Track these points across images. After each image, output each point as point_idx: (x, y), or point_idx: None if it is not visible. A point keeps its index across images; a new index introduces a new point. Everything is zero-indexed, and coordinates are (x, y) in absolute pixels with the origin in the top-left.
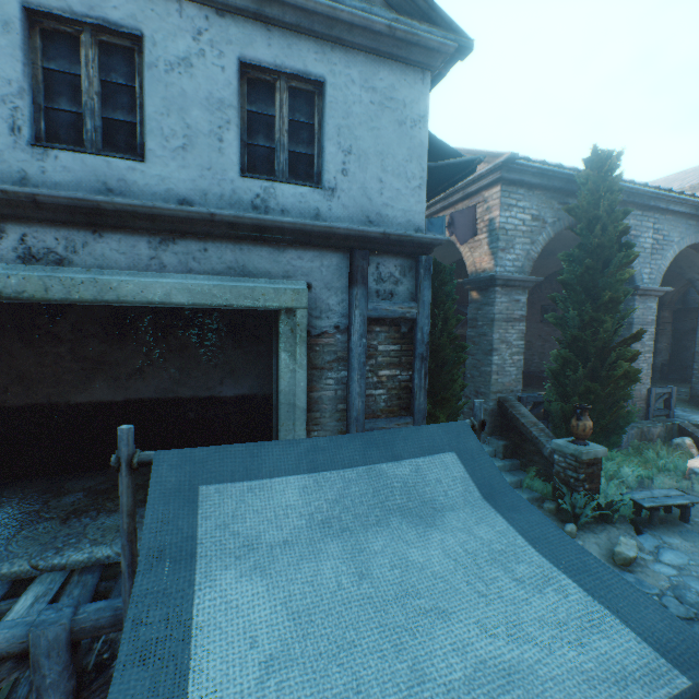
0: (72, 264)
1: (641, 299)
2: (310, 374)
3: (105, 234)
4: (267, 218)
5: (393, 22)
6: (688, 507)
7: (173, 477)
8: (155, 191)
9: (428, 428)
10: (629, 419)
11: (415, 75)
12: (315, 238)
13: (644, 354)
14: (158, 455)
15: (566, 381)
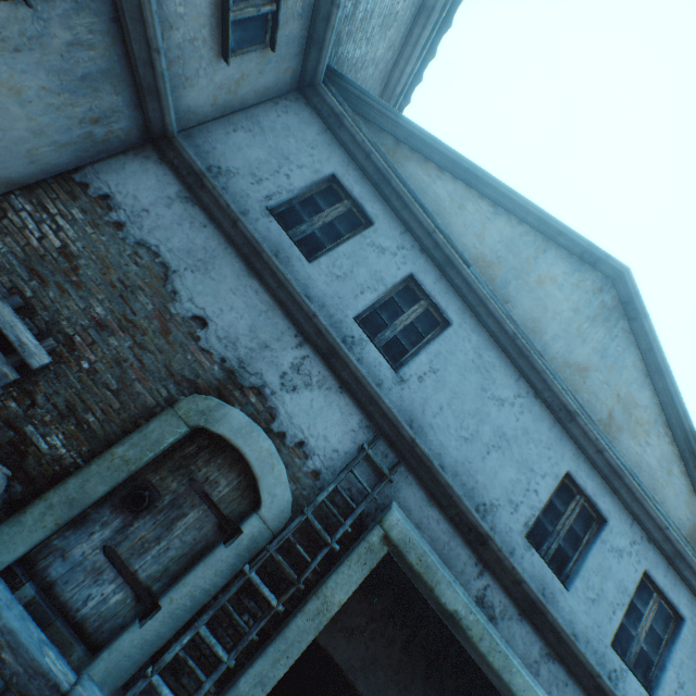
0: (495, 624)
1: None
2: None
3: (523, 619)
4: None
5: None
6: None
7: None
8: (563, 614)
9: None
10: None
11: None
12: None
13: None
14: None
15: None
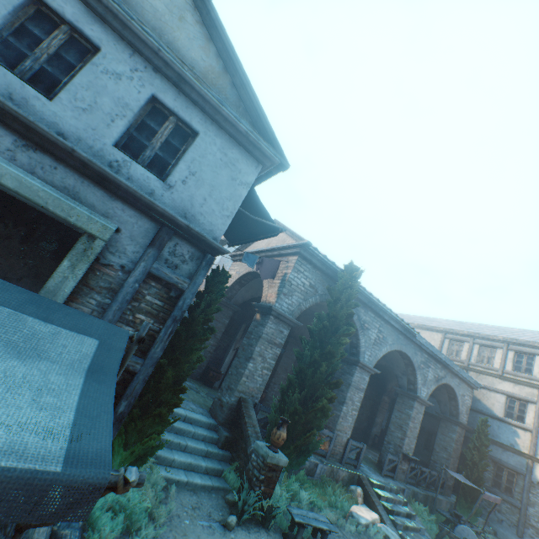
0: None
1: (360, 370)
2: (81, 288)
3: None
4: (111, 173)
5: (250, 132)
6: (327, 533)
7: None
8: (45, 118)
9: (95, 319)
10: (316, 446)
11: (253, 163)
12: (140, 204)
13: (353, 410)
14: None
15: (287, 400)
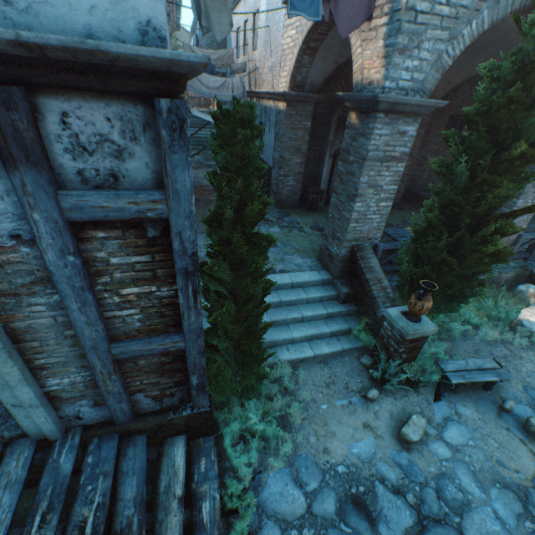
0: None
1: None
2: None
3: None
4: None
5: None
6: (495, 382)
7: None
8: None
9: None
10: (478, 292)
11: None
12: None
13: (534, 199)
14: None
15: (425, 246)
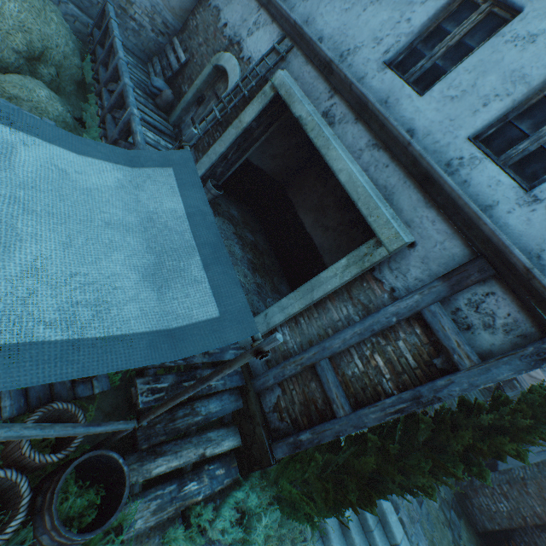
0: (333, 128)
1: None
2: (342, 291)
3: (358, 123)
4: (438, 171)
5: None
6: None
7: (175, 157)
8: (405, 115)
9: (240, 293)
10: None
11: None
12: (459, 217)
13: None
14: (187, 151)
15: None
